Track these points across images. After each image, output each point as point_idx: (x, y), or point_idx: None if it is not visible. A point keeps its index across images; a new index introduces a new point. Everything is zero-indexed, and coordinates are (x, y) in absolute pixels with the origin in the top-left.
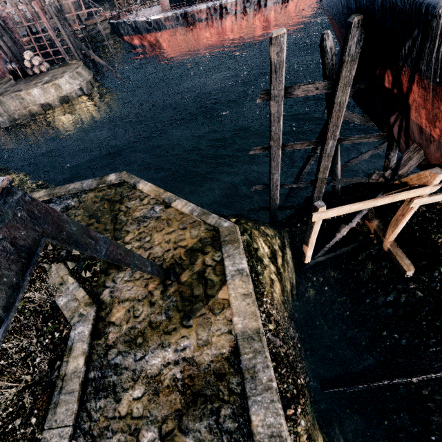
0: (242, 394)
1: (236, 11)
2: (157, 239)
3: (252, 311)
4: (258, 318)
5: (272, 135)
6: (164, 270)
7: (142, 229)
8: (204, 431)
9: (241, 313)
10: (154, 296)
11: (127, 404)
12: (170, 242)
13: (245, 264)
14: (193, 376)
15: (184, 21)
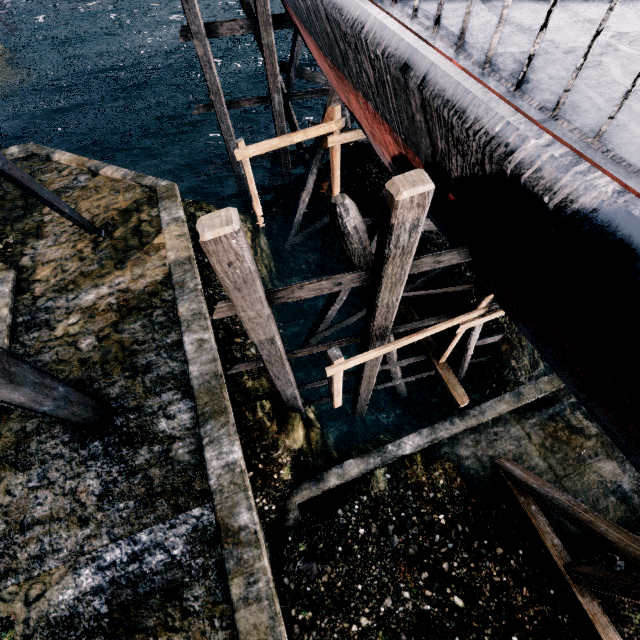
0: (173, 300)
1: None
2: (84, 206)
3: (185, 245)
4: (191, 250)
5: (209, 86)
6: (91, 224)
7: (64, 200)
8: (138, 328)
9: (175, 249)
10: (84, 253)
11: (63, 329)
12: (100, 207)
13: (182, 213)
14: (128, 299)
15: None
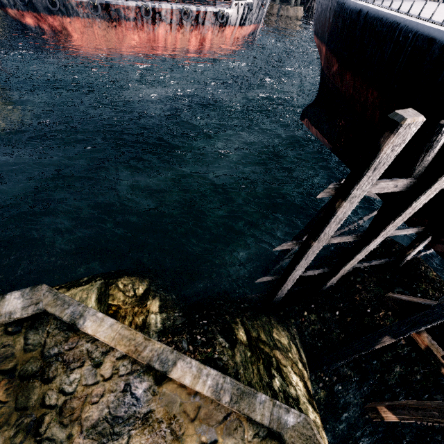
0: None
1: (171, 20)
2: None
3: None
4: None
5: (320, 236)
6: None
7: None
8: None
9: None
10: None
11: None
12: None
13: None
14: None
15: (104, 13)
